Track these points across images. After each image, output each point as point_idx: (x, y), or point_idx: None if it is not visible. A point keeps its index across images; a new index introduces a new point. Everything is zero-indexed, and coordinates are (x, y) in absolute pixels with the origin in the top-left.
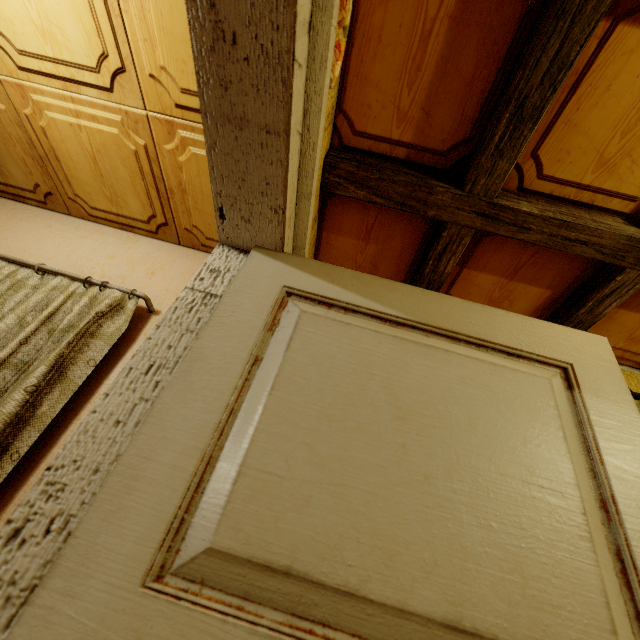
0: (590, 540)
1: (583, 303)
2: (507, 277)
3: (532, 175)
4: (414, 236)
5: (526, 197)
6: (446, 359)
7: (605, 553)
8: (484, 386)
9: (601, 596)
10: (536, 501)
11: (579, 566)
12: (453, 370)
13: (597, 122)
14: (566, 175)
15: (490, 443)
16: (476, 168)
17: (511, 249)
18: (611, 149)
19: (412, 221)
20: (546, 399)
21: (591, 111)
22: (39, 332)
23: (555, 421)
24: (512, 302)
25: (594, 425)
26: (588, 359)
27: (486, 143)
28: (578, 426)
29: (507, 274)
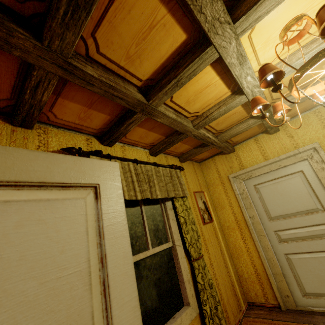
0: (90, 288)
1: (122, 125)
2: (87, 107)
3: (94, 49)
4: (9, 65)
5: (91, 63)
6: (4, 210)
7: (97, 287)
8: (38, 221)
9: (90, 315)
10: (64, 286)
11: (82, 308)
12: (11, 218)
13: (125, 31)
14: (112, 57)
15: (37, 265)
16: (49, 29)
17: (87, 91)
18: (132, 51)
19: (3, 52)
20: (81, 213)
21: (122, 22)
22: None
23: (84, 226)
24: (92, 120)
25: (104, 218)
26: (108, 178)
27: (54, 11)
28: (97, 220)
29: (87, 105)
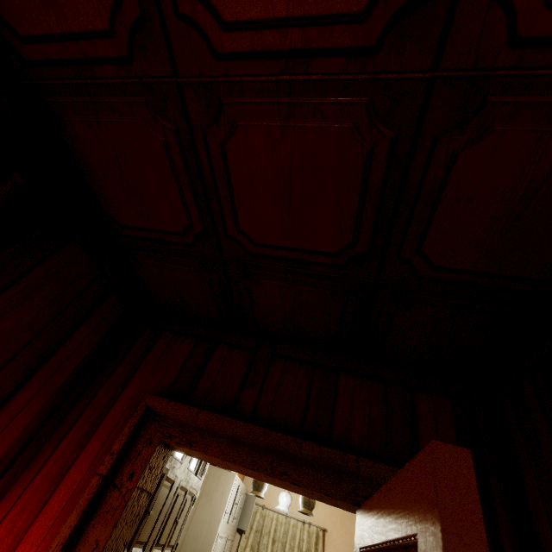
0: None
1: None
2: None
3: None
4: None
5: None
6: None
7: None
8: None
9: None
10: None
11: None
12: None
13: None
14: None
15: None
16: None
17: None
18: None
19: None
20: None
21: None
22: (298, 551)
23: None
24: None
25: None
26: None
27: None
28: None
29: None
